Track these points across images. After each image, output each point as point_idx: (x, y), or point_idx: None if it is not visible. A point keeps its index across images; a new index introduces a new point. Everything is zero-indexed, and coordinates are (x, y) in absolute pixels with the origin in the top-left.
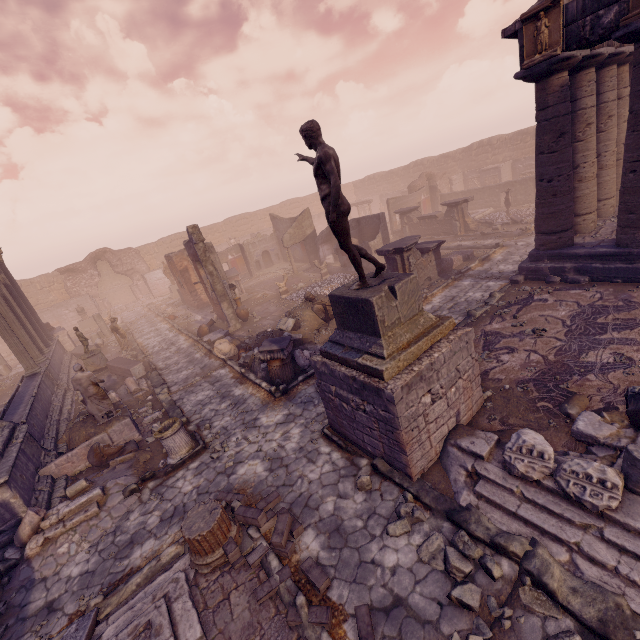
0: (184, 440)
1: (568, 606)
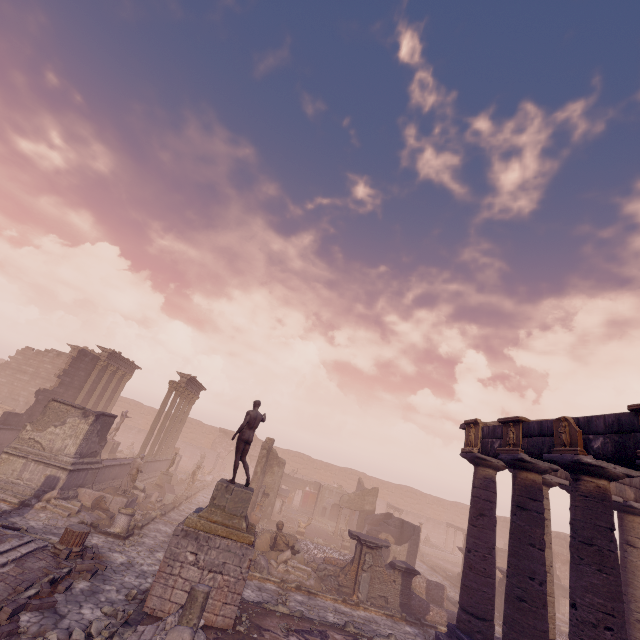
0: (124, 524)
1: None
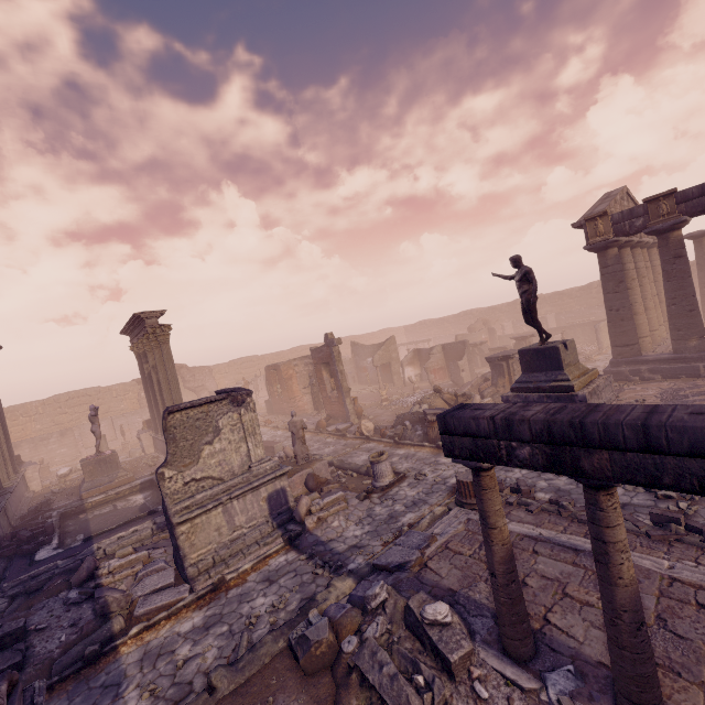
0: (390, 467)
1: None
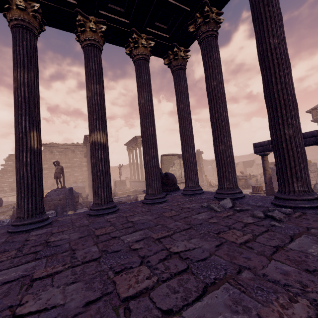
0: None
1: None
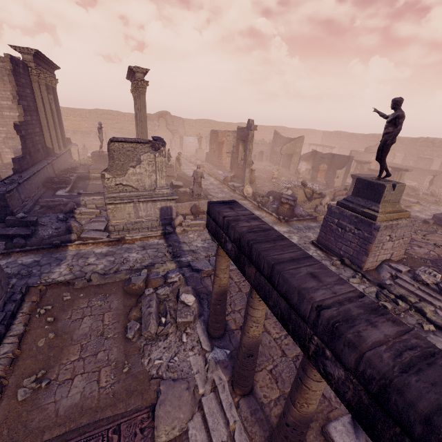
0: None
1: (430, 318)
